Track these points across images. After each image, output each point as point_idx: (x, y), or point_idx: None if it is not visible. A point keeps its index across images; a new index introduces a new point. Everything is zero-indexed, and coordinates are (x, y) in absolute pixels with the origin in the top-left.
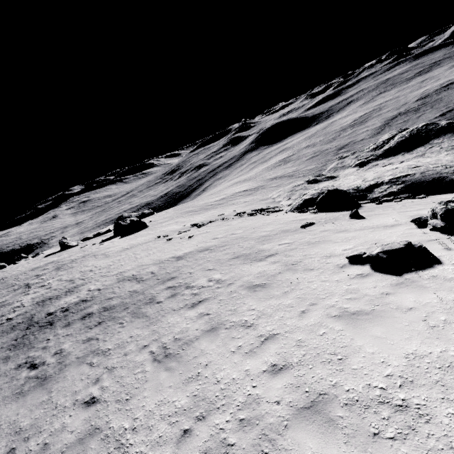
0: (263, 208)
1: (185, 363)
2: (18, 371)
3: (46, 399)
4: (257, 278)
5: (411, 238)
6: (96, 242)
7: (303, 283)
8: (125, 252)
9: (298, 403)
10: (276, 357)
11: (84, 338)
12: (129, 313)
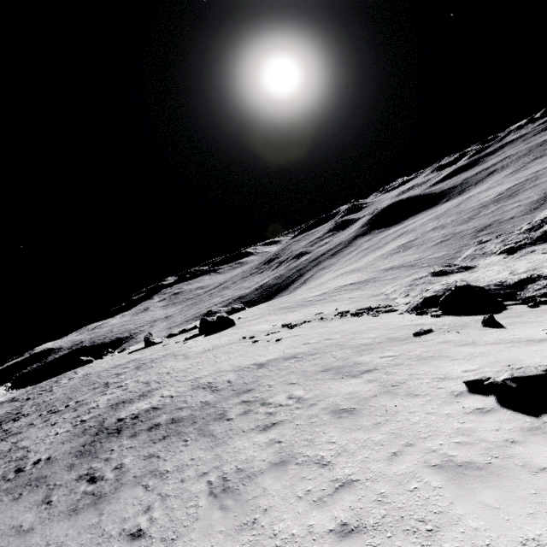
0: (371, 307)
1: (243, 503)
2: (78, 483)
3: (96, 522)
4: (345, 400)
5: None
6: (180, 339)
7: (402, 413)
8: (205, 353)
9: None
10: (348, 512)
11: (146, 454)
12: (196, 429)
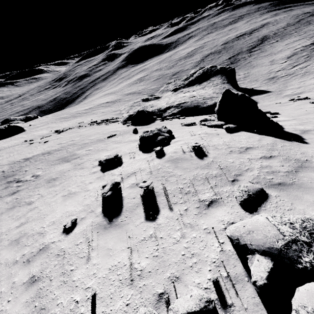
0: (108, 119)
1: None
2: None
3: None
4: (56, 174)
5: (129, 150)
6: None
7: (72, 177)
8: None
9: (15, 238)
10: (26, 219)
11: None
12: None
